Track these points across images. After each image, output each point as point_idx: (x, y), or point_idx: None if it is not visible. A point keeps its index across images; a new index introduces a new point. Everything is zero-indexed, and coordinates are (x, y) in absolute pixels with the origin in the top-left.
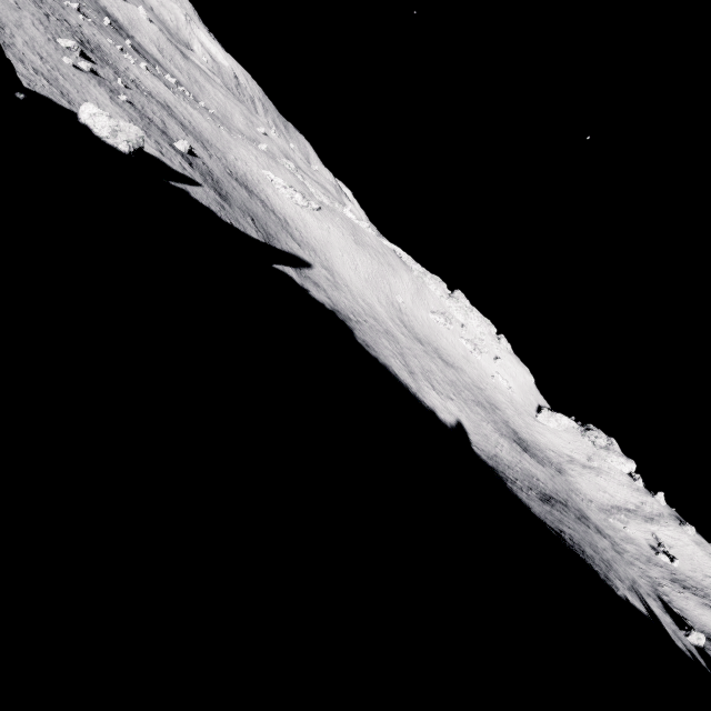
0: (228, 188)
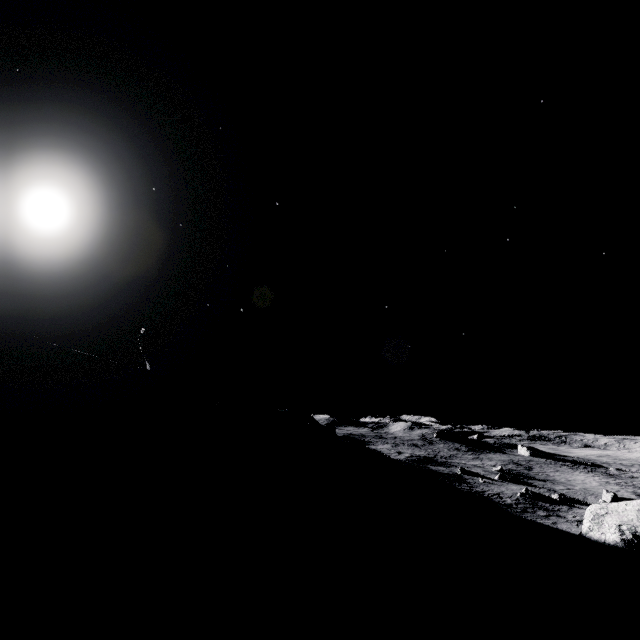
0: None
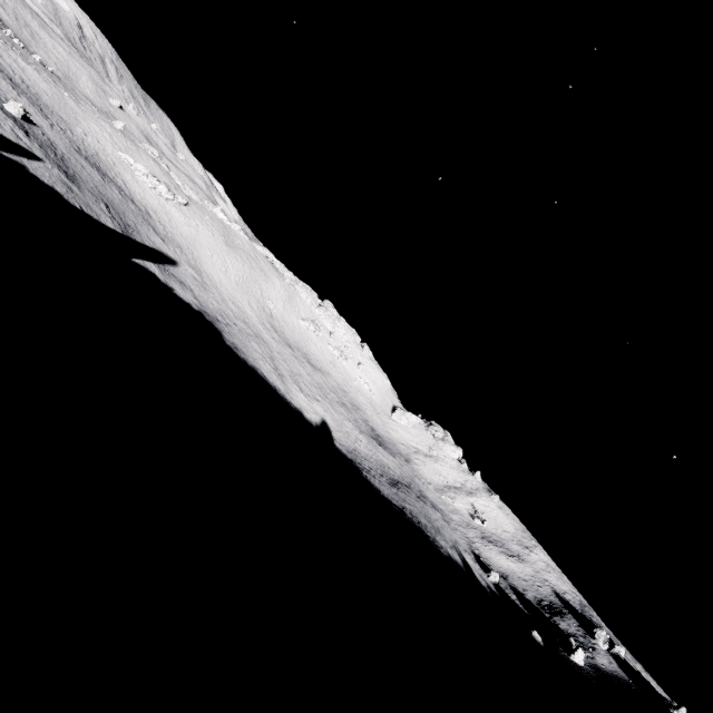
0: (76, 167)
